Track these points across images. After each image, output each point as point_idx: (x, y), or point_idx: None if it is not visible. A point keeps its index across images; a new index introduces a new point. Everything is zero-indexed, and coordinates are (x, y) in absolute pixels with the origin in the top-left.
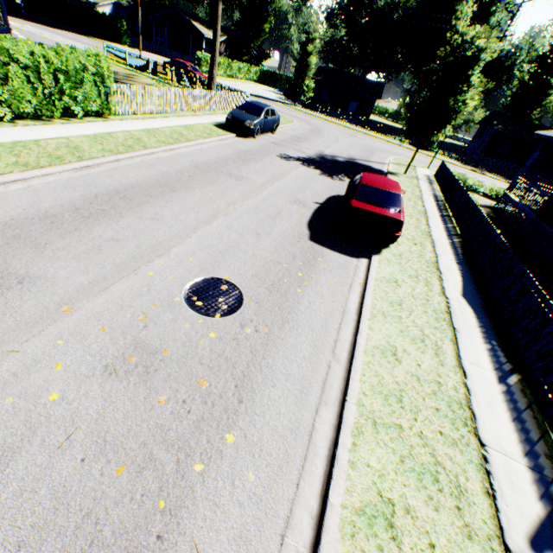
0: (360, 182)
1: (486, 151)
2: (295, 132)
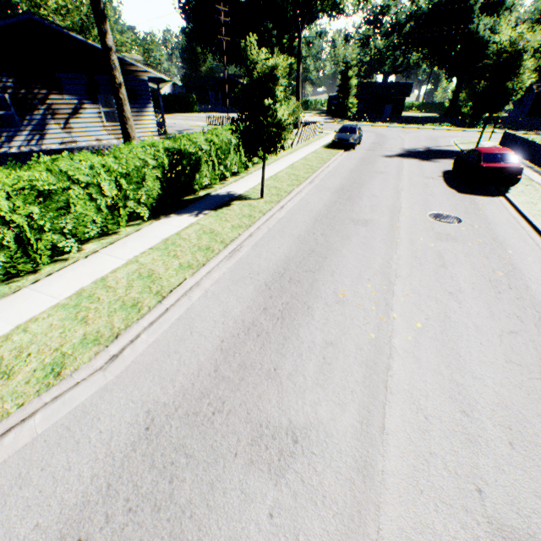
0: (480, 153)
1: (530, 115)
2: (369, 140)
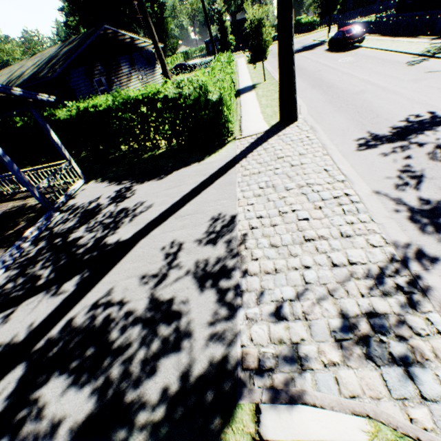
0: (343, 31)
1: (340, 12)
2: None
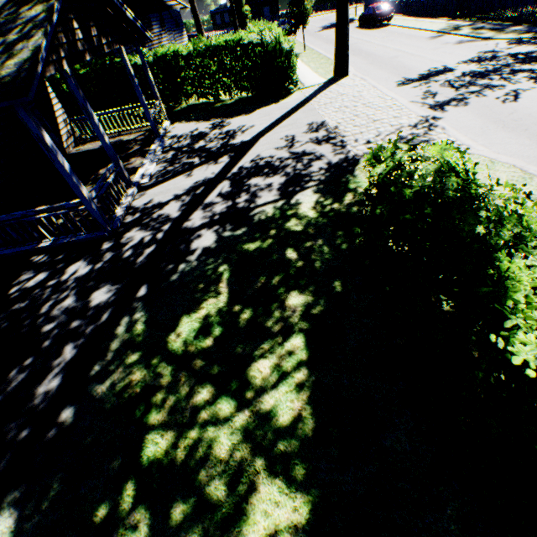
0: (373, 8)
1: None
2: None
